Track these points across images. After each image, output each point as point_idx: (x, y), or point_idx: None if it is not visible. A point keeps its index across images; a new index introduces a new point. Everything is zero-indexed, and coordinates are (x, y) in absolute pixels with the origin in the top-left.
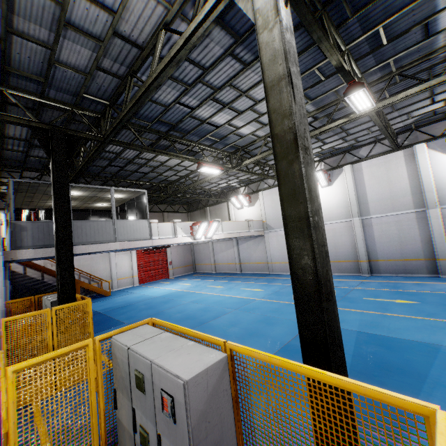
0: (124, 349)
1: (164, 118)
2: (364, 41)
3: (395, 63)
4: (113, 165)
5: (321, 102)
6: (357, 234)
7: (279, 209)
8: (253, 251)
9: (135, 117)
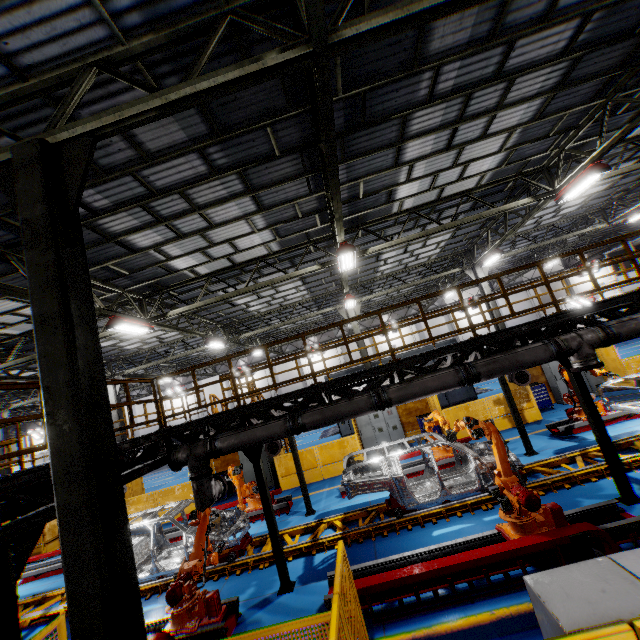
0: None
1: None
2: None
3: None
4: None
5: None
6: None
7: None
8: None
9: None
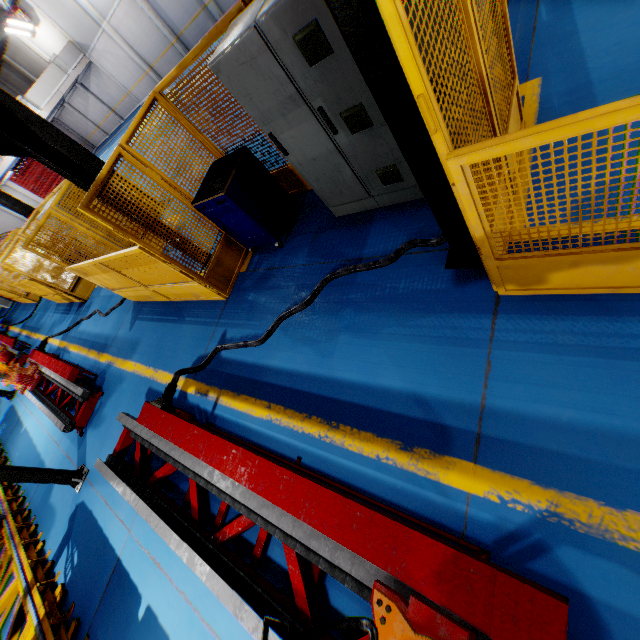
0: None
1: None
2: None
3: None
4: None
5: None
6: (144, 10)
7: (65, 13)
8: (106, 88)
9: None
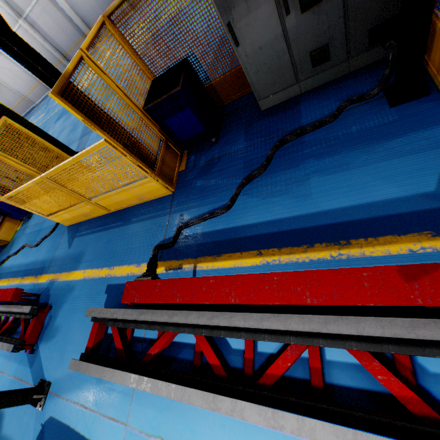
0: None
1: None
2: None
3: None
4: None
5: None
6: (37, 37)
7: None
8: (4, 95)
9: None
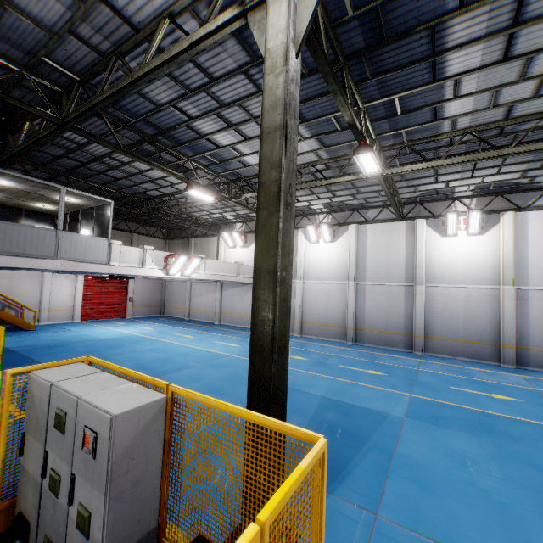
0: (46, 385)
1: (152, 119)
2: (381, 105)
3: (407, 134)
4: (71, 157)
5: (335, 152)
6: (350, 299)
7: None
8: (238, 300)
9: (114, 106)
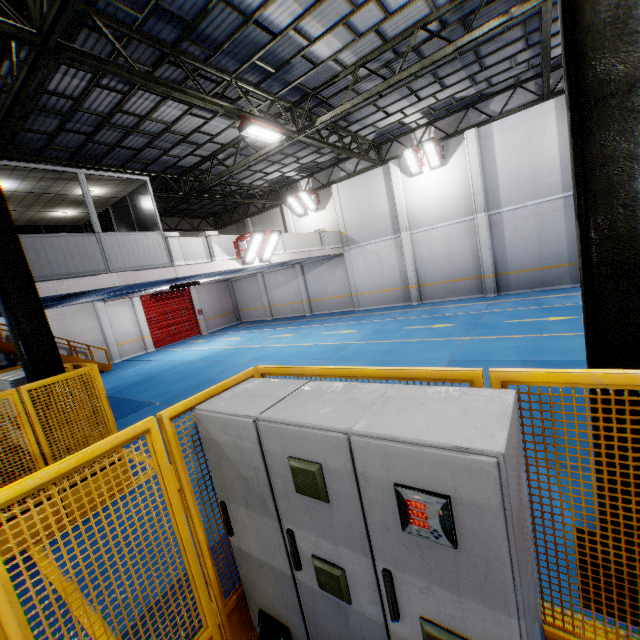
0: (243, 424)
1: (167, 3)
2: None
3: None
4: (71, 130)
5: None
6: (482, 238)
7: (366, 211)
8: (328, 280)
9: None
